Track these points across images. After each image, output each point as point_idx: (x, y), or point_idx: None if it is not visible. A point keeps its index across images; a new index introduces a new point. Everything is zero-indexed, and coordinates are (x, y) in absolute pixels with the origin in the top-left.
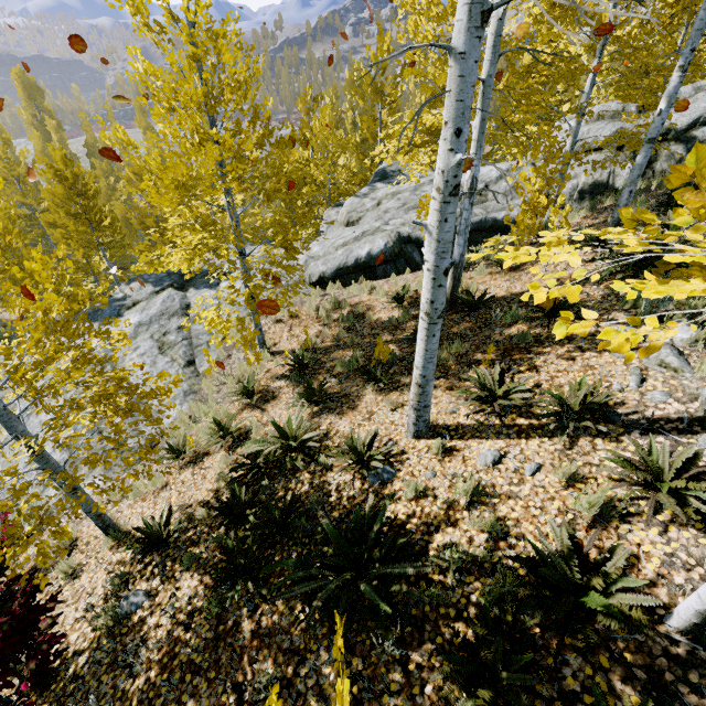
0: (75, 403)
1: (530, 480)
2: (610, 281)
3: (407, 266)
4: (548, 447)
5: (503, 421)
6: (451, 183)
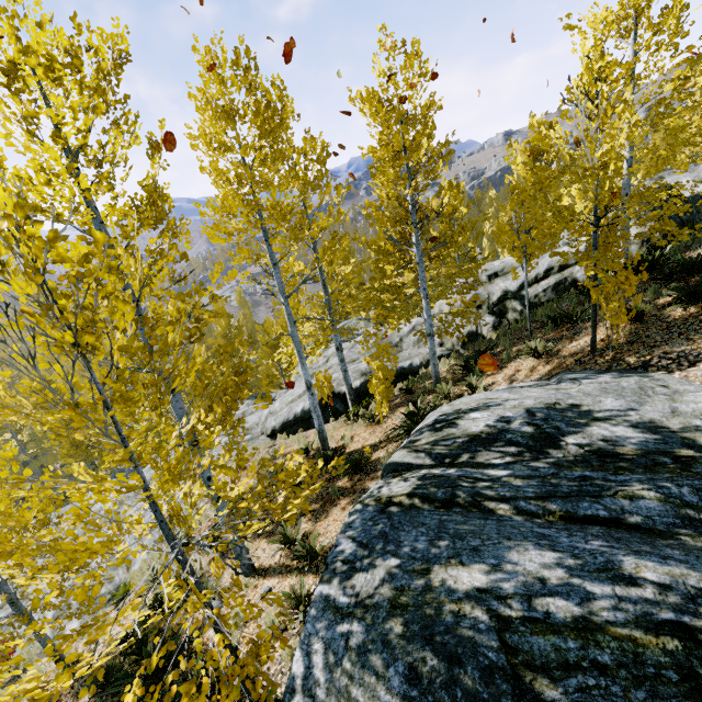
0: (40, 568)
1: (269, 608)
2: (402, 440)
3: (333, 415)
4: (292, 582)
5: (288, 563)
6: (189, 442)
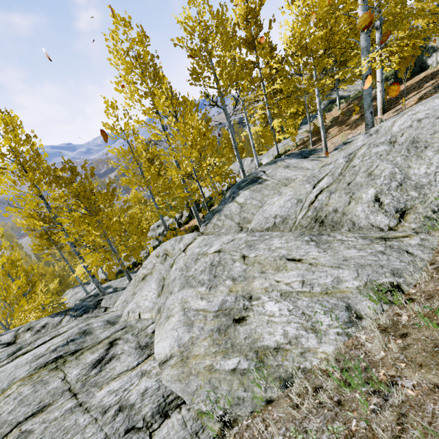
0: None
1: None
2: None
3: None
4: None
5: None
6: None
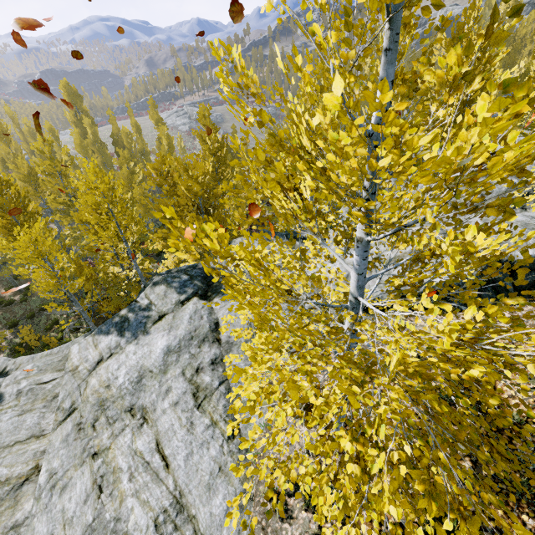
0: None
1: None
2: None
3: (495, 295)
4: None
5: None
6: None
